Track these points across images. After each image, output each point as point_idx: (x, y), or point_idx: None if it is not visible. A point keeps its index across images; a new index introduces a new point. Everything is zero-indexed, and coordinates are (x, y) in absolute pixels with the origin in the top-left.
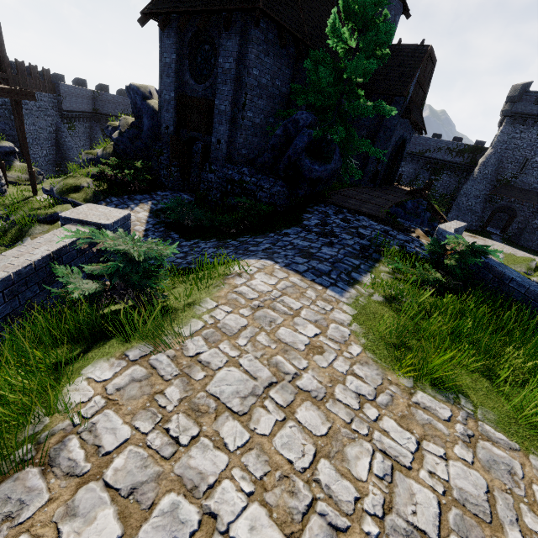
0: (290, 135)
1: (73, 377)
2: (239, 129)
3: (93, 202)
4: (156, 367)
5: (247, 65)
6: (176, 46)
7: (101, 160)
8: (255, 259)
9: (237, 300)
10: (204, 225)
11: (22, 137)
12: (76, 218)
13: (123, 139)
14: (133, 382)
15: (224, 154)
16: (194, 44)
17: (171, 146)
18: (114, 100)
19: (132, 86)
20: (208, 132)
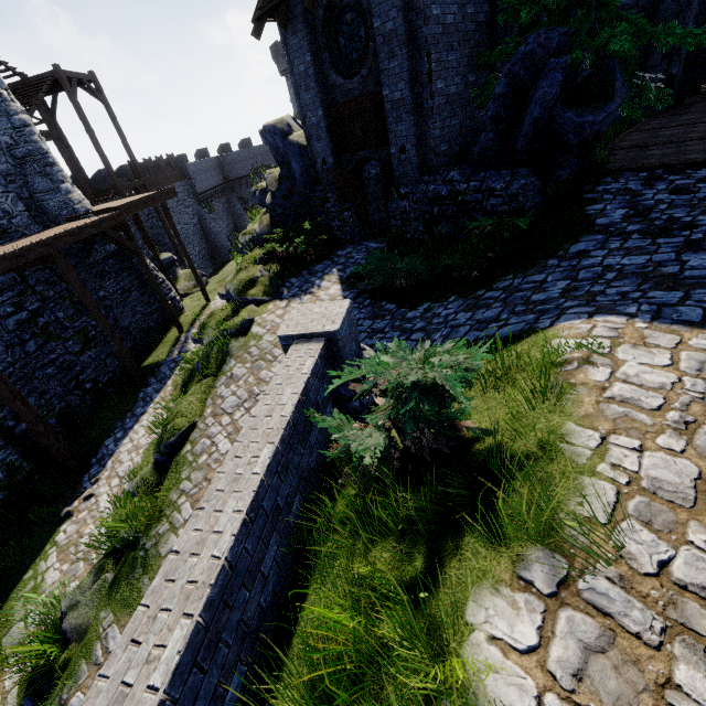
0: (521, 86)
1: (459, 630)
2: (429, 117)
3: (274, 292)
4: (608, 612)
5: (421, 7)
6: (308, 41)
7: (262, 238)
8: (581, 319)
9: (631, 418)
10: (421, 278)
11: (179, 243)
12: (298, 334)
13: (278, 201)
14: (590, 654)
15: (415, 164)
16: (330, 22)
17: (337, 185)
18: (240, 157)
19: (267, 127)
20: (380, 143)
